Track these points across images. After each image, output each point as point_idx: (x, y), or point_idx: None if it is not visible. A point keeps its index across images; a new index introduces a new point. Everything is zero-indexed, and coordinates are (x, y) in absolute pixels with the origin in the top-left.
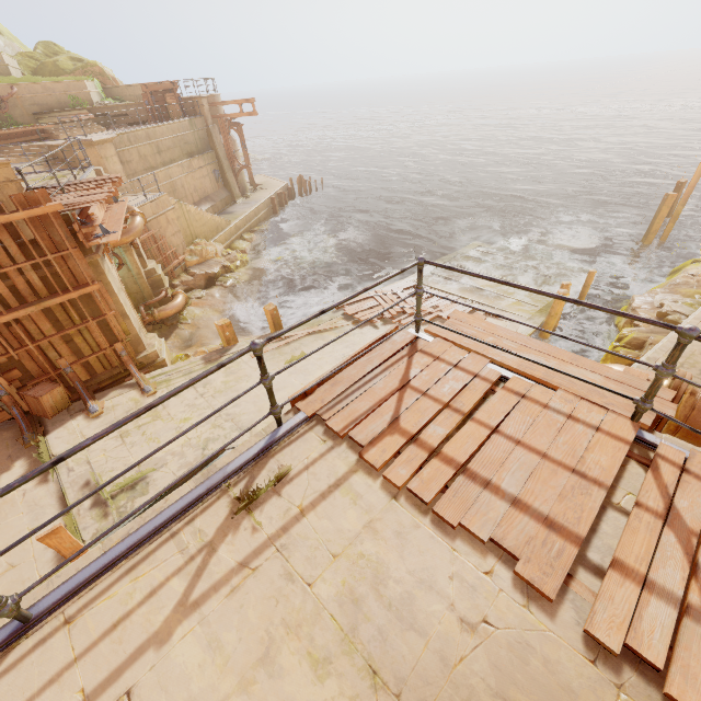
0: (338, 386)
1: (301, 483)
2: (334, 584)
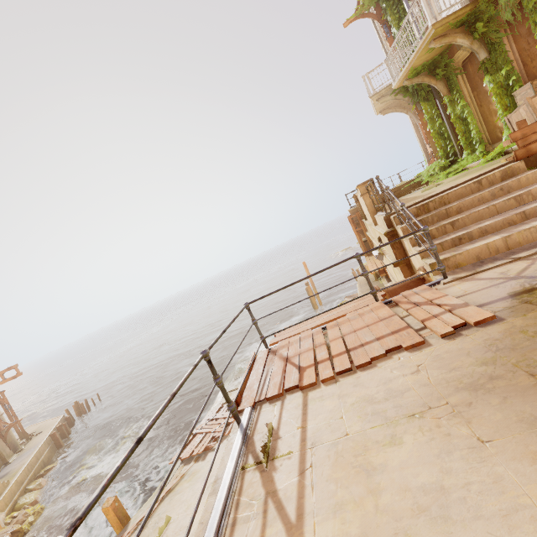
0: (253, 386)
1: (286, 423)
2: (356, 421)
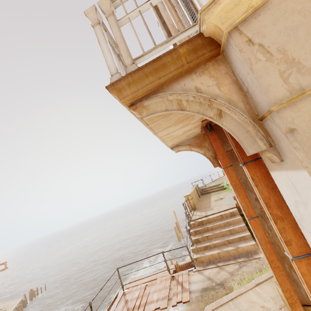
0: None
1: None
2: None
